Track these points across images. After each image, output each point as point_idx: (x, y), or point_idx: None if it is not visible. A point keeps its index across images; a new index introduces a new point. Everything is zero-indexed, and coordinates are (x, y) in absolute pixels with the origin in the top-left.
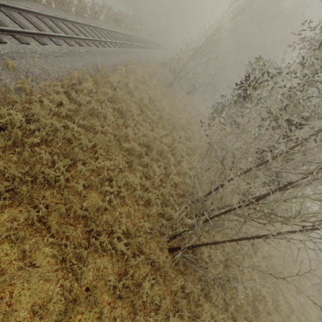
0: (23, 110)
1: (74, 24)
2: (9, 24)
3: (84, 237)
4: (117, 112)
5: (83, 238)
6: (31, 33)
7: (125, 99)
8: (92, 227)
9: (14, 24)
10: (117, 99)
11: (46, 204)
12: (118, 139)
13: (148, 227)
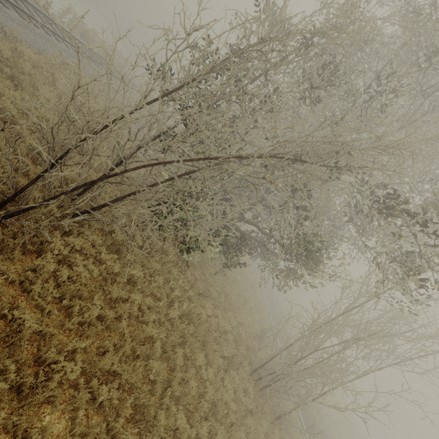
0: None
1: None
2: None
3: None
4: (11, 81)
5: None
6: None
7: (31, 72)
8: None
9: None
10: (18, 67)
11: None
12: None
13: None
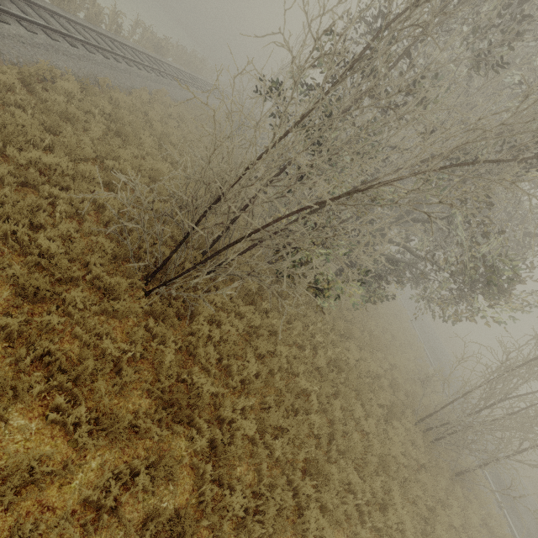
0: None
1: (72, 24)
2: None
3: None
4: (118, 137)
5: None
6: None
7: (132, 120)
8: (7, 215)
9: None
10: (119, 120)
11: None
12: (103, 159)
13: (115, 254)
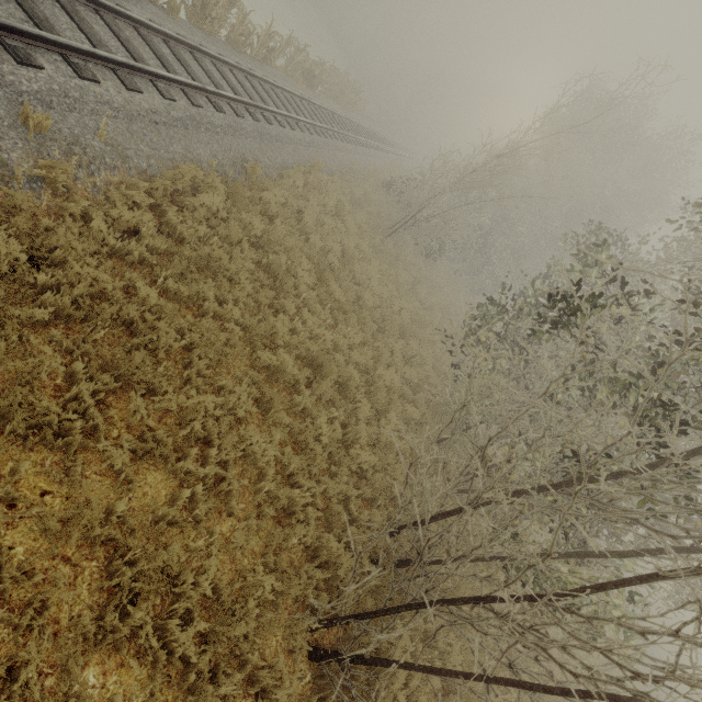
0: (34, 230)
1: (217, 63)
2: (65, 31)
3: (93, 604)
4: (265, 273)
5: (90, 606)
6: (111, 61)
7: (289, 247)
8: (122, 577)
9: (77, 33)
10: (271, 242)
11: (12, 495)
12: (251, 338)
13: (272, 585)
